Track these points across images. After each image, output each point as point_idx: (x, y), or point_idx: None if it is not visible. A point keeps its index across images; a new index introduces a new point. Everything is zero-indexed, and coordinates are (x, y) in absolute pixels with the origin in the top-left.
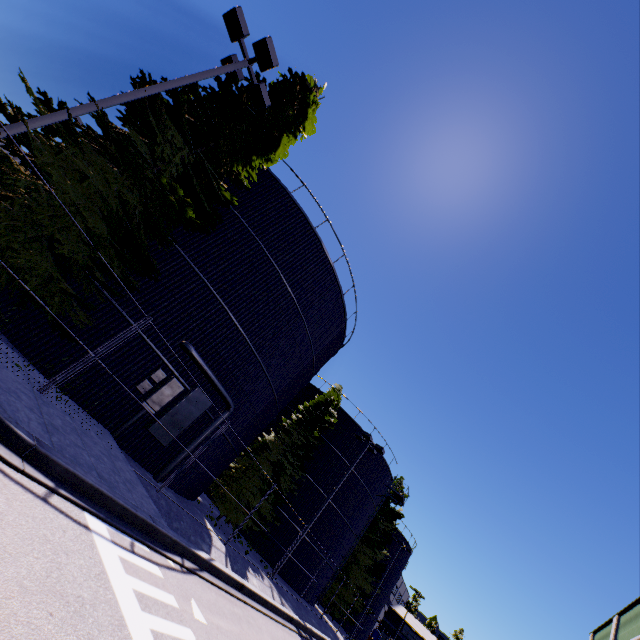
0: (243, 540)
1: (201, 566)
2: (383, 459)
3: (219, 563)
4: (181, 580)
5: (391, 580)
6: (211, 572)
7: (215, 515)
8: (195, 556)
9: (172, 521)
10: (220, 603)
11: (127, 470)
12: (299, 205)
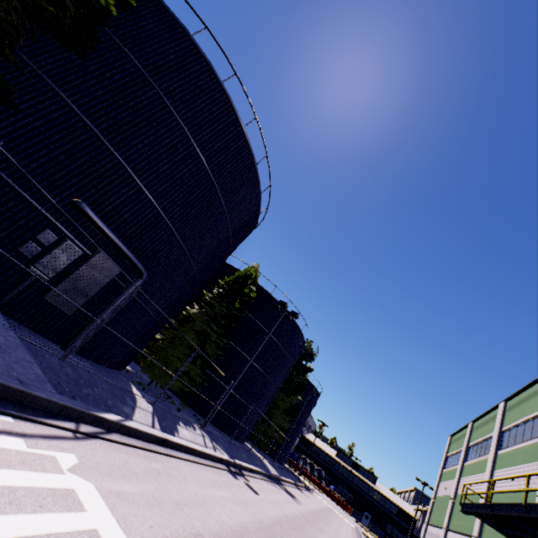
0: (177, 400)
1: (109, 428)
2: (297, 326)
3: (135, 423)
4: (67, 449)
5: (304, 417)
6: (124, 433)
7: (147, 382)
8: (98, 419)
9: (81, 388)
10: (131, 463)
11: (3, 335)
12: (202, 51)
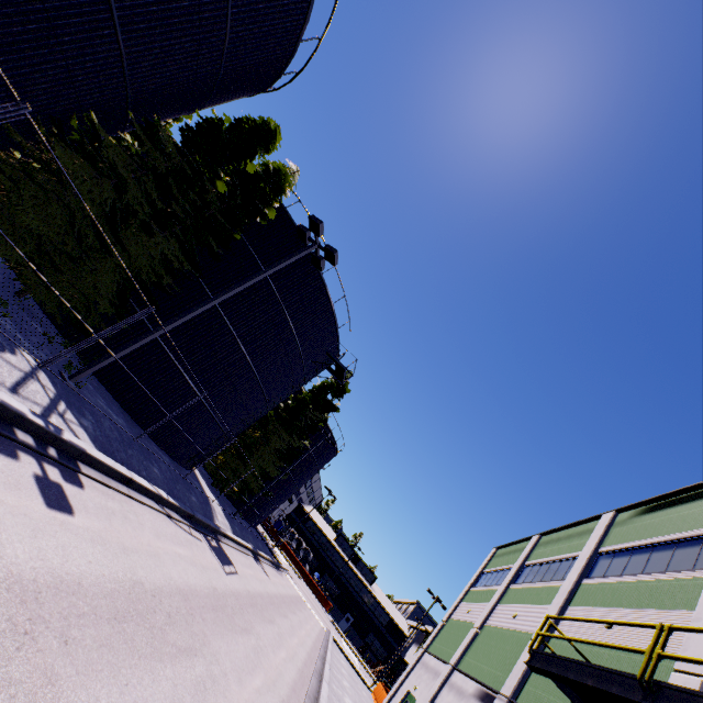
0: (51, 335)
1: None
2: (333, 315)
3: None
4: None
5: (305, 474)
6: None
7: None
8: None
9: None
10: None
11: None
12: None
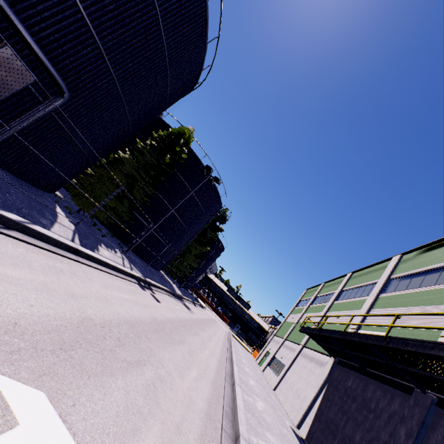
0: (105, 230)
1: (9, 226)
2: (218, 192)
3: (43, 229)
4: None
5: (209, 262)
6: (28, 234)
7: (77, 210)
8: None
9: None
10: (29, 258)
11: None
12: None
